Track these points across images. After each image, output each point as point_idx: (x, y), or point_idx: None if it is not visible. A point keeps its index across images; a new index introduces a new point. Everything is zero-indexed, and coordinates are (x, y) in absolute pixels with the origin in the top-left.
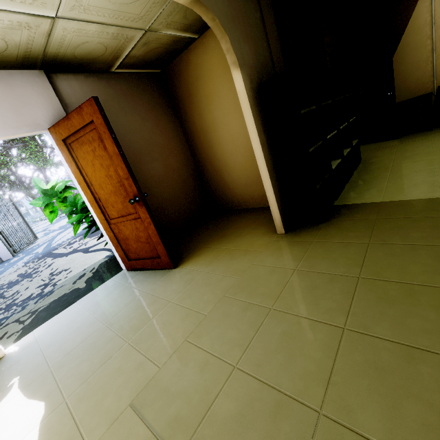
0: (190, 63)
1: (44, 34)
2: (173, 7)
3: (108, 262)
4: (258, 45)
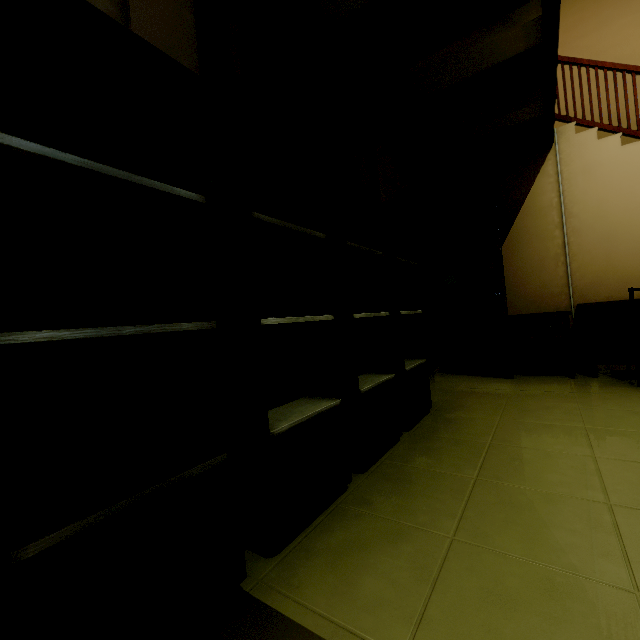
0: None
1: None
2: None
3: None
4: None
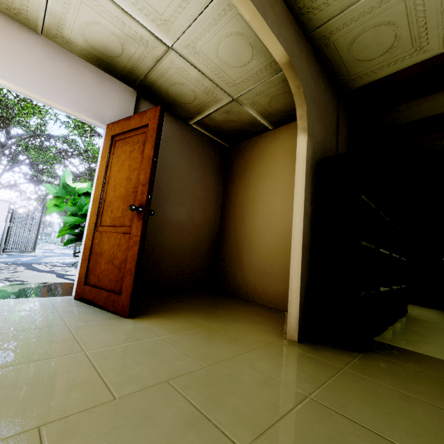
0: (256, 146)
1: (154, 58)
2: (264, 89)
3: (65, 284)
4: (329, 135)
